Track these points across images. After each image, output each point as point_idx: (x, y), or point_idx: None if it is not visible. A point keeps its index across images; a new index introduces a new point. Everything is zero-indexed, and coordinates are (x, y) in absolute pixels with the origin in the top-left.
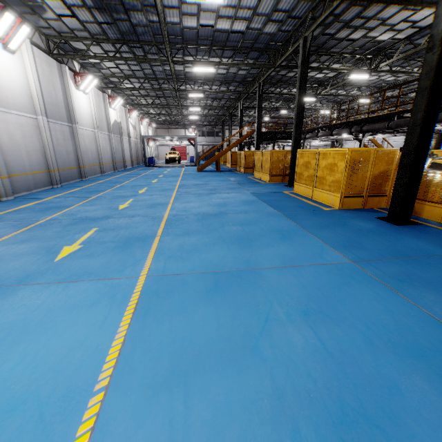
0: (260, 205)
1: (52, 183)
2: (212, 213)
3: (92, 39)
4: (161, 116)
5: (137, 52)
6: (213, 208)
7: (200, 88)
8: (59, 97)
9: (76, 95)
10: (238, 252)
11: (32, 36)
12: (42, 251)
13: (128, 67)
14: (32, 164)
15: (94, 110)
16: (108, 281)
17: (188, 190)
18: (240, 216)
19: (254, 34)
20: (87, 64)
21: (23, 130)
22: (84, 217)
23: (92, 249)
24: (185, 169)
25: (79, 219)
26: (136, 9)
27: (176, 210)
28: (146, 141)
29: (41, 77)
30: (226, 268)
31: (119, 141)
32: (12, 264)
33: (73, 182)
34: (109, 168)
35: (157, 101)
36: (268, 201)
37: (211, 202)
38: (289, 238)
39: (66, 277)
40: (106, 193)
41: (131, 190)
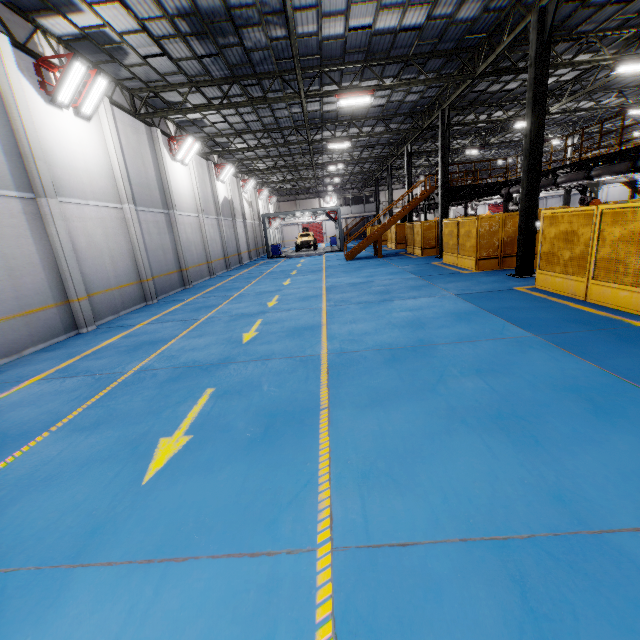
0: (490, 321)
1: (146, 298)
2: (406, 346)
3: (190, 83)
4: (286, 183)
5: (253, 93)
6: (402, 332)
7: (344, 134)
8: (150, 174)
9: (172, 169)
10: (518, 462)
11: (111, 94)
12: (123, 450)
13: (239, 118)
14: (118, 275)
15: (196, 186)
16: (250, 563)
17: (344, 297)
18: (465, 350)
19: (439, 27)
20: (185, 123)
21: (105, 227)
22: (191, 363)
23: (209, 448)
24: (326, 258)
25: (183, 369)
26: (251, 22)
27: (338, 340)
28: (267, 223)
29: (126, 148)
30: (519, 525)
31: (232, 226)
32: (71, 492)
33: (173, 293)
34: (220, 266)
35: (281, 162)
36: (500, 311)
37: (393, 318)
38: (615, 414)
39: (163, 543)
40: (220, 309)
41: (256, 303)
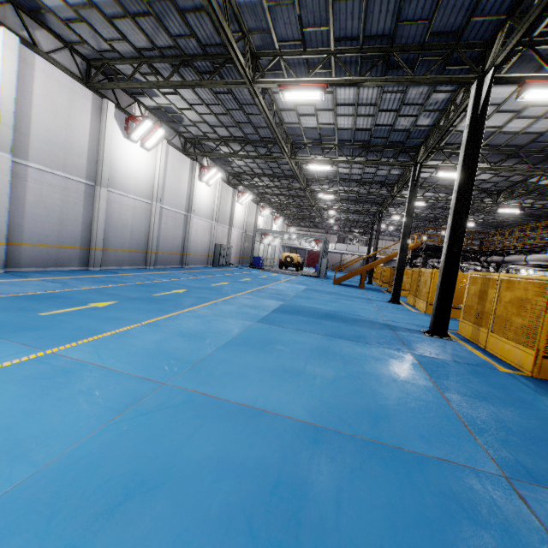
0: None
1: None
2: None
3: None
4: None
5: None
6: None
7: None
8: None
9: None
10: None
11: None
12: None
13: None
14: None
15: None
16: None
17: None
18: None
19: None
20: None
21: None
22: None
23: None
24: None
25: None
26: None
27: None
28: None
29: None
30: None
31: None
32: None
33: None
34: None
35: None
36: None
37: None
38: None
39: None
40: None
41: None
